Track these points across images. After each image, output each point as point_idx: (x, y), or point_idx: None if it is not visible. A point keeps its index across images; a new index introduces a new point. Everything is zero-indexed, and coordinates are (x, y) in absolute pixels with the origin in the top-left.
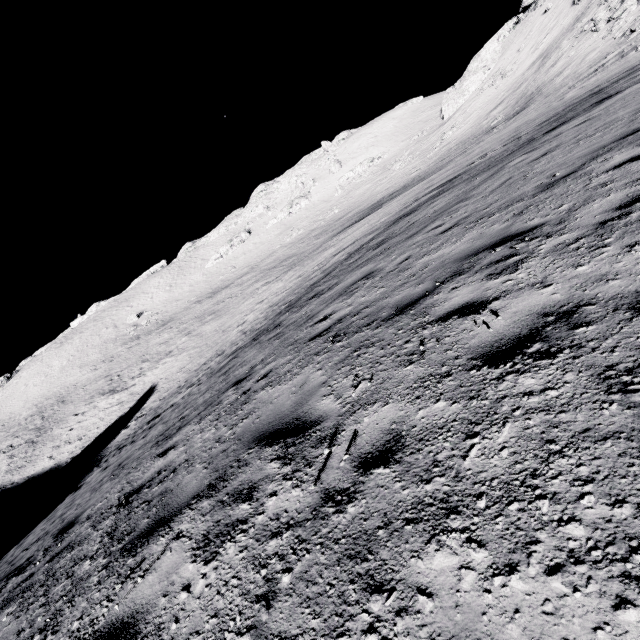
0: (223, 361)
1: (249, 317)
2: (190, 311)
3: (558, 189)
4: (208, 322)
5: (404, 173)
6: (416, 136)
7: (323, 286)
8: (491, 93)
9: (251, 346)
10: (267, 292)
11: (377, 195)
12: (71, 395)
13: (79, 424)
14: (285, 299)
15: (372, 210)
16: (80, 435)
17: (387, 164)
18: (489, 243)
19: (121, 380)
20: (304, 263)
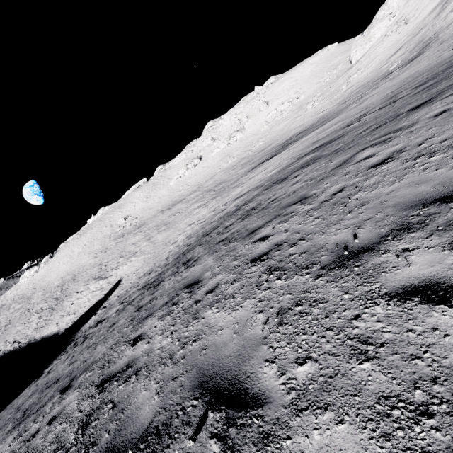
0: (137, 291)
1: (179, 238)
2: (155, 219)
3: (335, 288)
4: (161, 232)
5: (314, 112)
6: (328, 79)
7: (197, 251)
8: (394, 38)
9: (139, 299)
10: (197, 216)
11: (291, 131)
12: (79, 275)
13: (77, 300)
14: (193, 237)
15: (280, 149)
16: (75, 310)
17: (303, 103)
18: (224, 372)
19: (106, 270)
20: (223, 195)
